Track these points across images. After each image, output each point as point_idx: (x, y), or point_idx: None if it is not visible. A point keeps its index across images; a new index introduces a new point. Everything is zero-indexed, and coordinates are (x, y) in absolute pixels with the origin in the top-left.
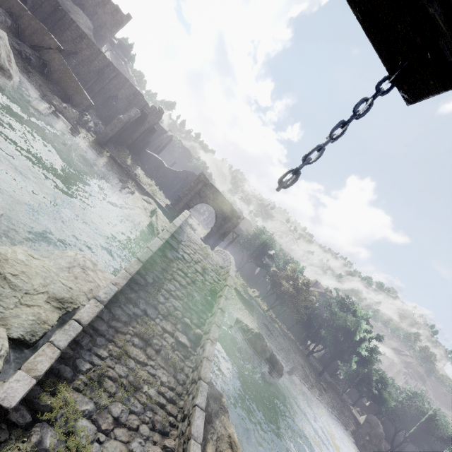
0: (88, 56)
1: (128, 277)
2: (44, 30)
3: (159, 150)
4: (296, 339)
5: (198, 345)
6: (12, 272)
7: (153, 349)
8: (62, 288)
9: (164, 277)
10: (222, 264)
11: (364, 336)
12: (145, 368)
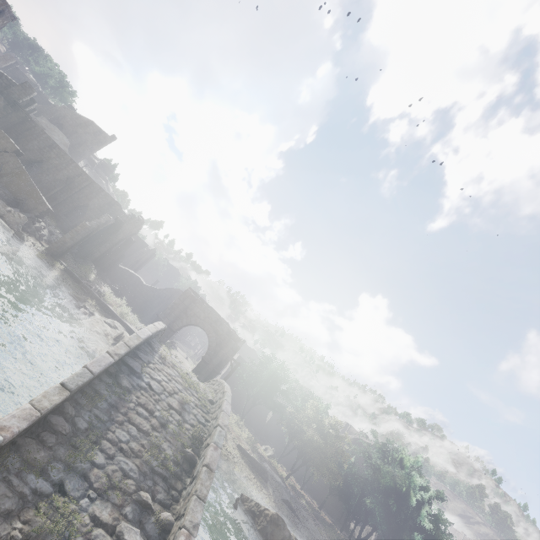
0: (56, 165)
1: (35, 415)
2: (2, 134)
3: (137, 266)
4: (333, 521)
5: None
6: None
7: None
8: None
9: (110, 418)
10: (214, 397)
11: (421, 497)
12: None
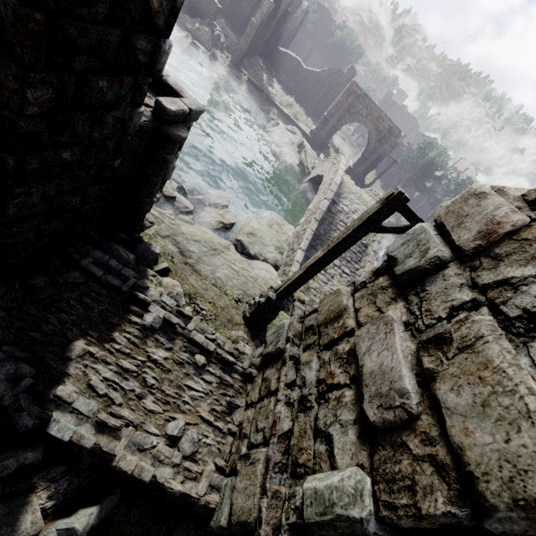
0: None
1: (312, 233)
2: None
3: (291, 36)
4: None
5: (356, 275)
6: (260, 236)
7: (330, 276)
8: (276, 241)
9: (330, 228)
10: None
11: None
12: (327, 285)
